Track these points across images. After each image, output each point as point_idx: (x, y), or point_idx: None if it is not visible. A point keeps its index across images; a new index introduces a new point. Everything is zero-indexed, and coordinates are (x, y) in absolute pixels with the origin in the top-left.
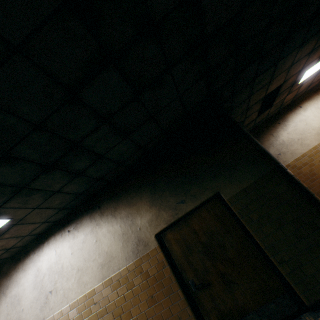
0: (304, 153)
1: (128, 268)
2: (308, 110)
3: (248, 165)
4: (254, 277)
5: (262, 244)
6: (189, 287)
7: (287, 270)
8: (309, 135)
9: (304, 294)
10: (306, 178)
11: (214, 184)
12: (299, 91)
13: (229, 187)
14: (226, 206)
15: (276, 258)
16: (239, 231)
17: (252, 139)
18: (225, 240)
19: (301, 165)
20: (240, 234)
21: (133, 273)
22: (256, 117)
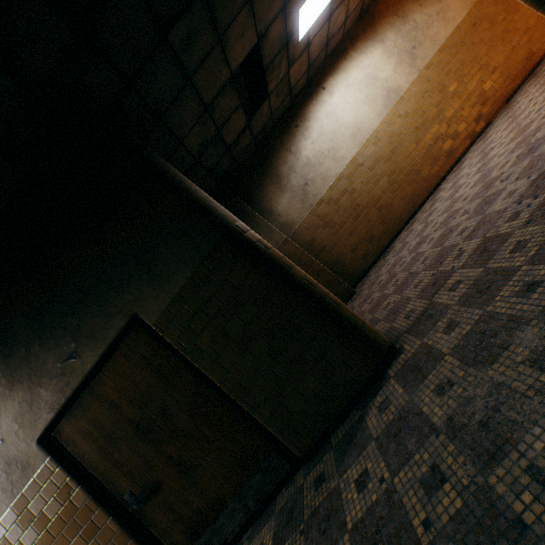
0: (340, 174)
1: (4, 523)
2: (335, 94)
3: (176, 242)
4: (225, 444)
5: (224, 387)
6: (128, 506)
7: (266, 415)
8: (343, 140)
9: (293, 443)
10: (348, 215)
11: (123, 300)
12: (311, 56)
13: (151, 298)
14: (158, 336)
15: (248, 402)
16: (188, 375)
17: (175, 184)
18: (168, 400)
19: (339, 196)
20: (190, 380)
21: (16, 529)
22: (248, 123)
